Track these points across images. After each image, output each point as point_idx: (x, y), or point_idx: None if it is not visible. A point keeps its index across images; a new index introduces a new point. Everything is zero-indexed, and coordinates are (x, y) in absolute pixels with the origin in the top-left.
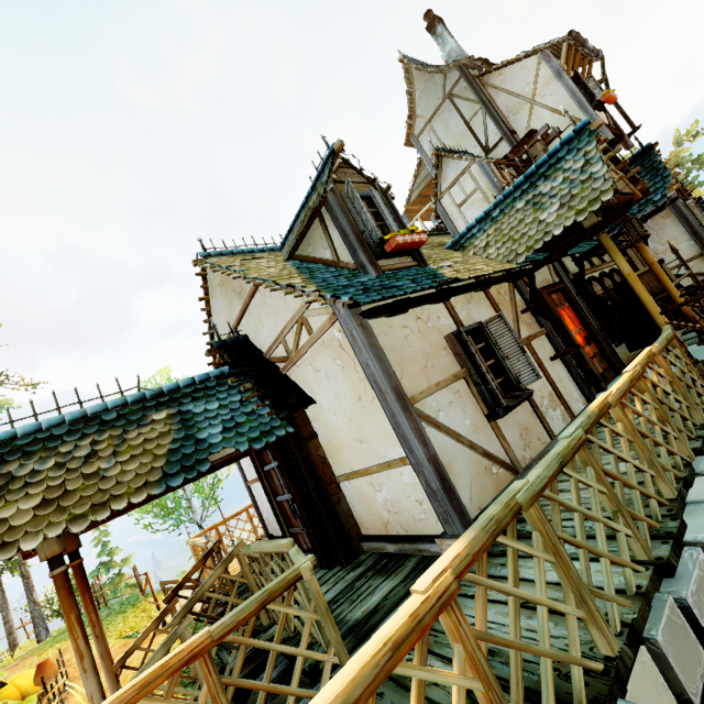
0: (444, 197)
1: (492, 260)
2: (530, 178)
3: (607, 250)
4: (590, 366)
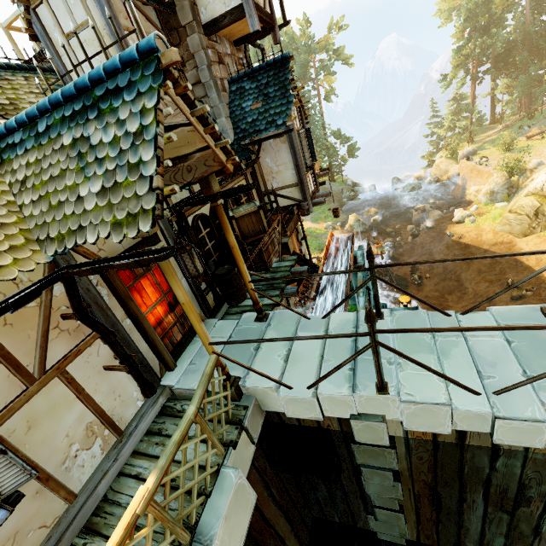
0: (42, 7)
1: (22, 221)
2: (85, 95)
3: (163, 271)
4: (144, 380)
